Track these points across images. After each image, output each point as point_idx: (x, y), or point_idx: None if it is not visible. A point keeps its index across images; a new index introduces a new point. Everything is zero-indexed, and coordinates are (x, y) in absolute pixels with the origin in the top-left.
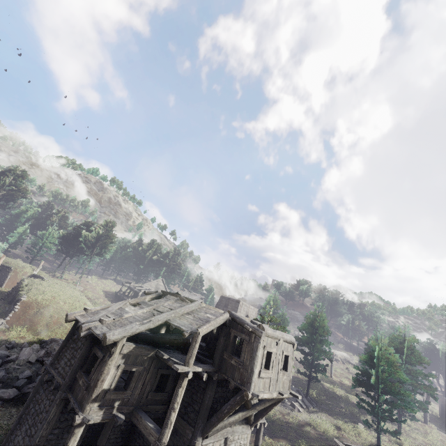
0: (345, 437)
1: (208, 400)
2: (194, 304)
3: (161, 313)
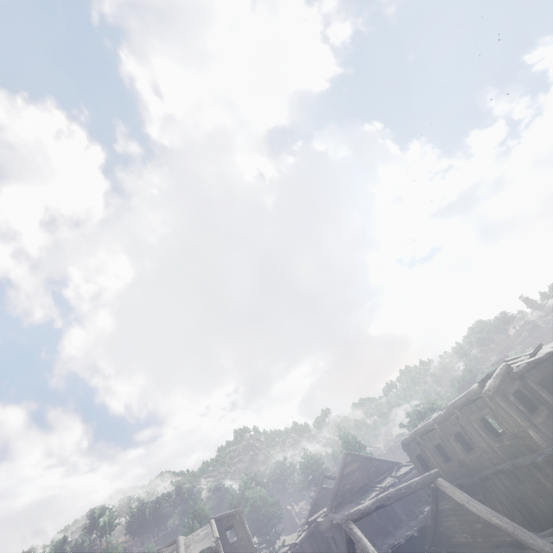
0: None
1: None
2: (181, 539)
3: None
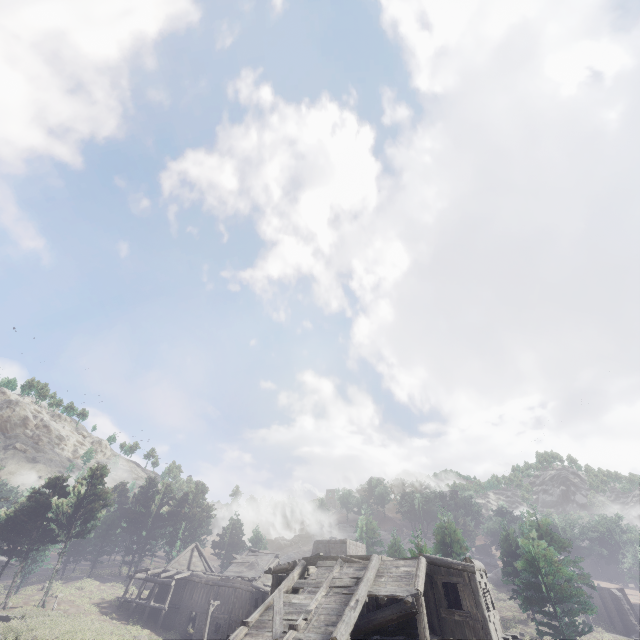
0: None
1: None
2: (374, 560)
3: (357, 587)
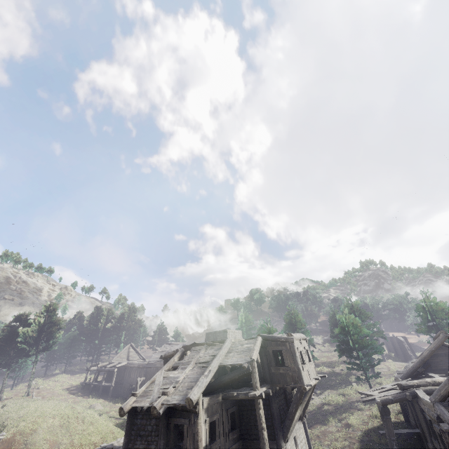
0: (351, 398)
1: (276, 411)
2: (227, 342)
3: (211, 362)
